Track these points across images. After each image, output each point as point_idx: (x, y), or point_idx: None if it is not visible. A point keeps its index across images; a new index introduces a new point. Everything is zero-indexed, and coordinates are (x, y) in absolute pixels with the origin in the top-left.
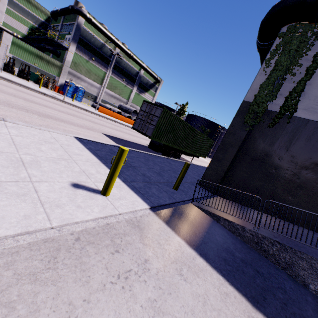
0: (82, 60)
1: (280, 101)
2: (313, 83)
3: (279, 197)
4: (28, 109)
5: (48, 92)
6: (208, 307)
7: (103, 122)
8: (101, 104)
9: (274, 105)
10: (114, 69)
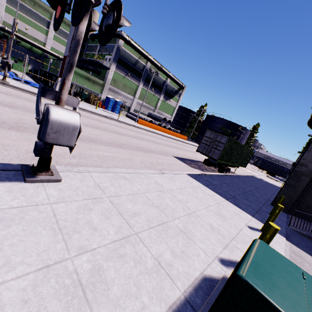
0: (119, 77)
1: None
2: None
3: None
4: (132, 146)
5: (103, 112)
6: None
7: (155, 139)
8: (134, 114)
9: None
10: (145, 81)
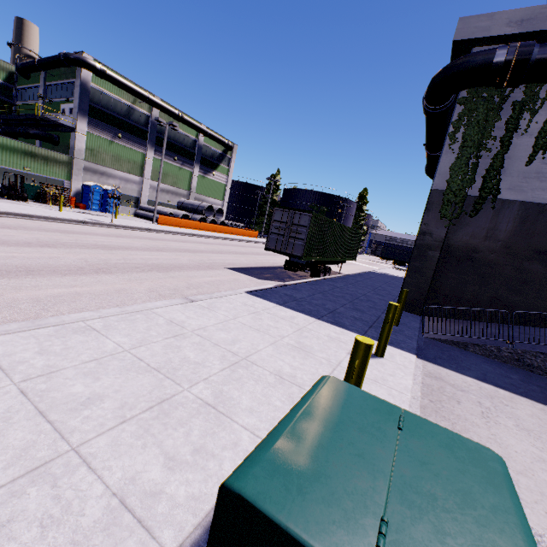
0: (102, 143)
1: (477, 182)
2: (511, 156)
3: (504, 299)
4: (135, 266)
5: (77, 214)
6: (544, 421)
7: (193, 246)
8: (151, 209)
9: (470, 188)
10: (156, 145)
